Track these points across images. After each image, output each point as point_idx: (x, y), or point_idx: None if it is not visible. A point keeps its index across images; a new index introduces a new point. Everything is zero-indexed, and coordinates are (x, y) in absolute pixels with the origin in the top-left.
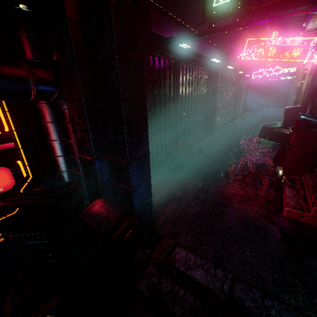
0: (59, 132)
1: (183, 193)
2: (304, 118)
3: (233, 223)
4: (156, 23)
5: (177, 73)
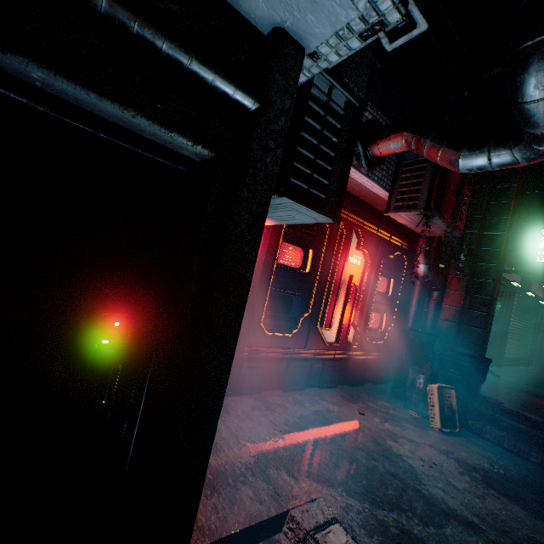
0: (420, 304)
1: (489, 387)
2: None
3: None
4: None
5: None
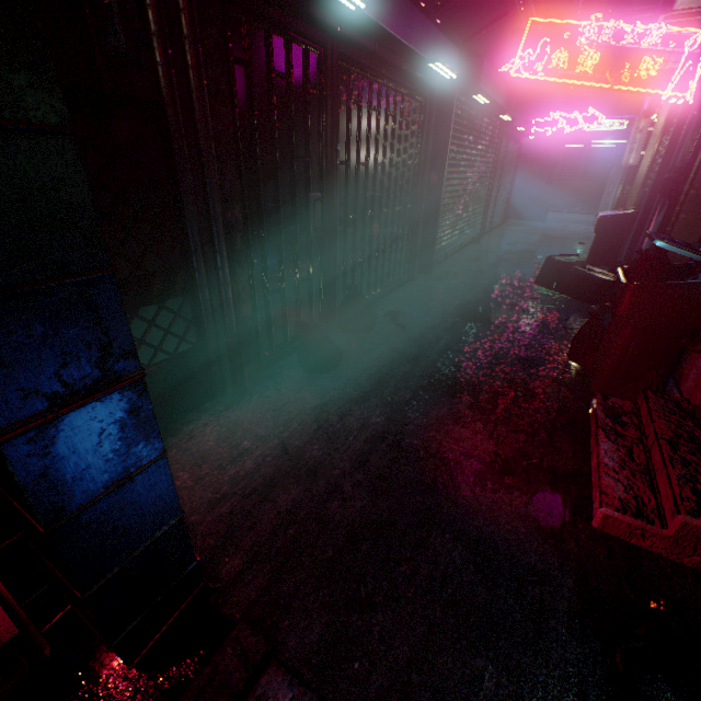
0: None
1: (326, 449)
2: (665, 247)
3: (453, 560)
4: None
5: (329, 93)
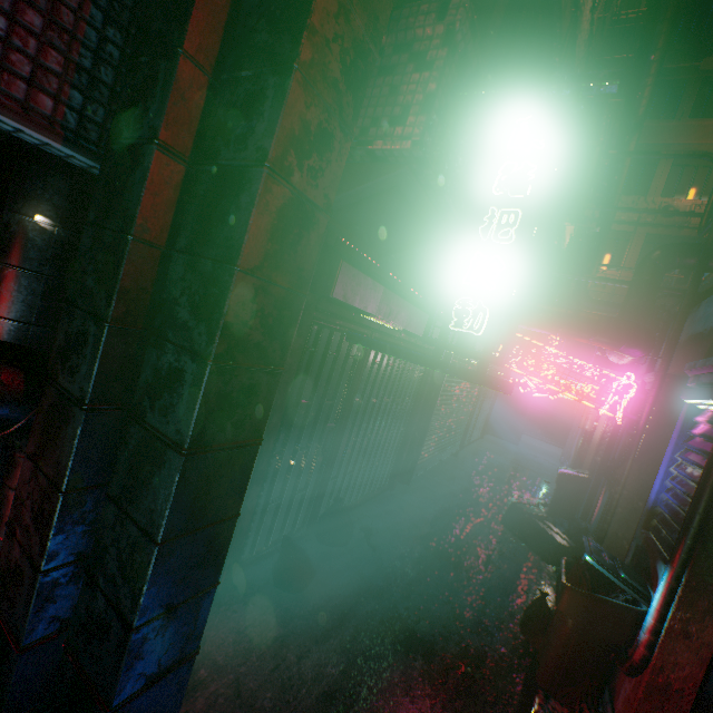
0: None
1: (277, 699)
2: (592, 562)
3: None
4: (343, 284)
5: (362, 360)
